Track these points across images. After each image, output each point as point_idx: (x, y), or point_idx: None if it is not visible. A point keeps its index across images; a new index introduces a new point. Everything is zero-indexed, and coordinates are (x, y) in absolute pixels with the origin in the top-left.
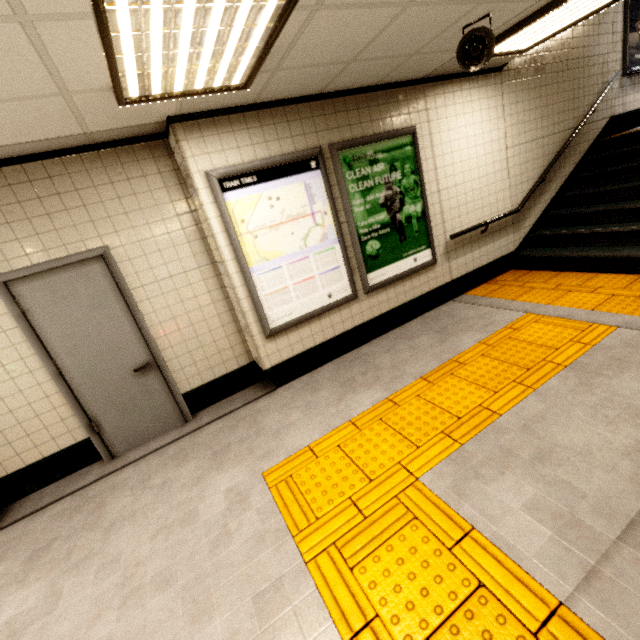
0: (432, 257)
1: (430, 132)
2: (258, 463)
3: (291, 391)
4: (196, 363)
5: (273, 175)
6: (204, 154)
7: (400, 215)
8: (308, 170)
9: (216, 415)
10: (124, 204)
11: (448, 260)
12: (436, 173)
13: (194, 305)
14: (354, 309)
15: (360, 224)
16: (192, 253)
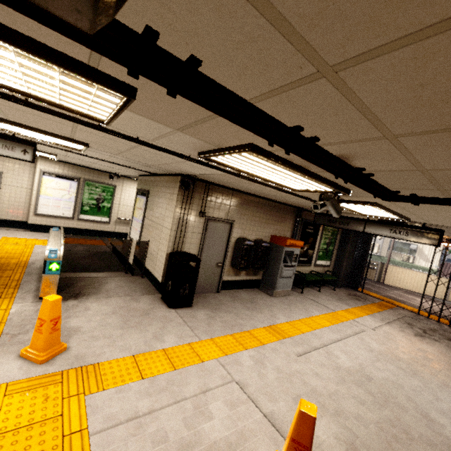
0: (108, 221)
1: (122, 189)
2: (4, 236)
3: (33, 233)
4: (8, 212)
5: (61, 178)
6: (43, 165)
7: (101, 204)
8: (73, 181)
9: (3, 229)
10: (15, 165)
11: (115, 225)
12: (120, 199)
13: (19, 197)
14: (71, 222)
15: (85, 201)
16: (27, 184)
